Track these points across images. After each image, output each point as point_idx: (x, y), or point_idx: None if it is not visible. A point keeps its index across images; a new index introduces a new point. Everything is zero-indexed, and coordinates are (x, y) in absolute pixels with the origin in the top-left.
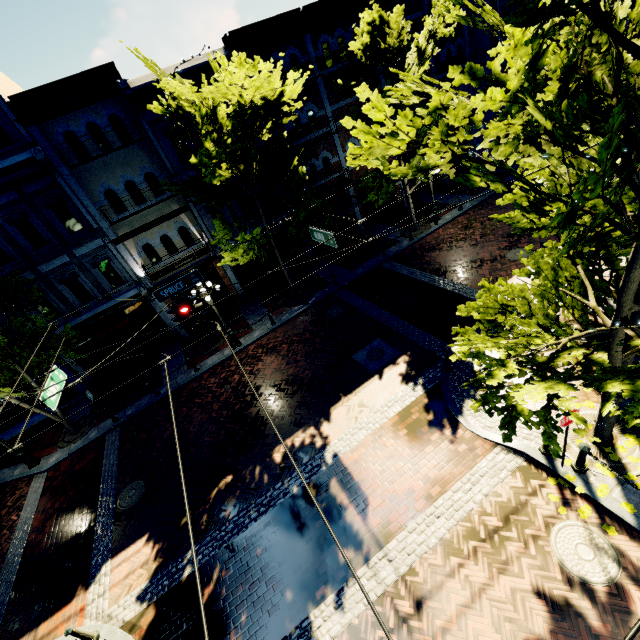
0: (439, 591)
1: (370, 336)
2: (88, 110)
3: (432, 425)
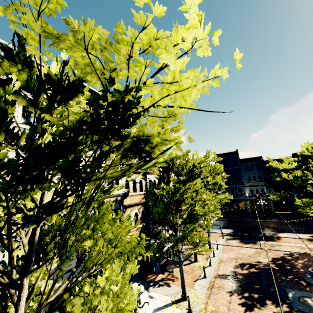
0: (285, 246)
1: (309, 230)
2: (252, 162)
3: (308, 240)
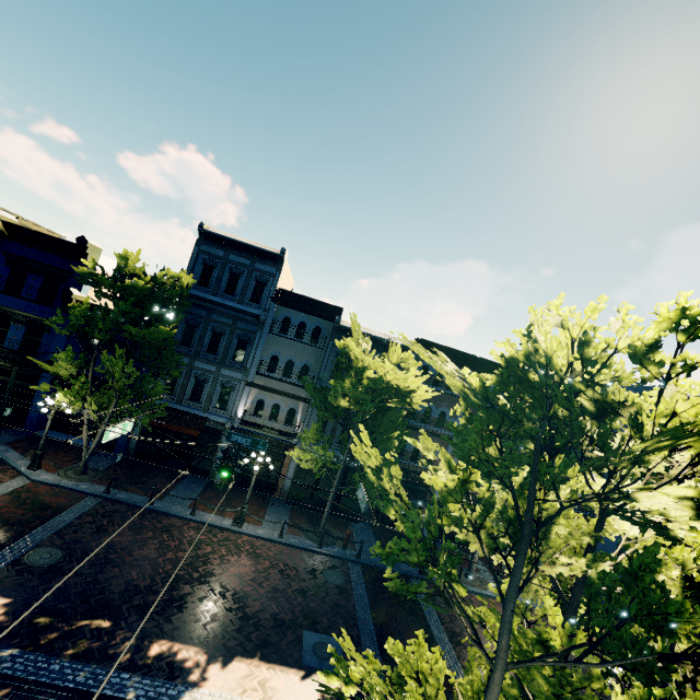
0: None
1: (337, 629)
2: (309, 316)
3: None
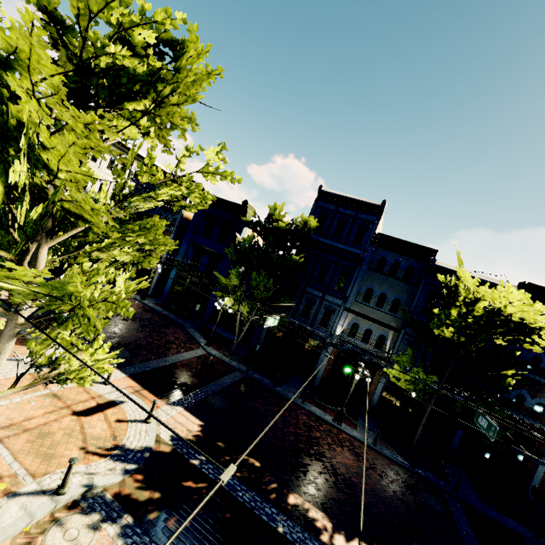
0: None
1: None
2: (403, 257)
3: None
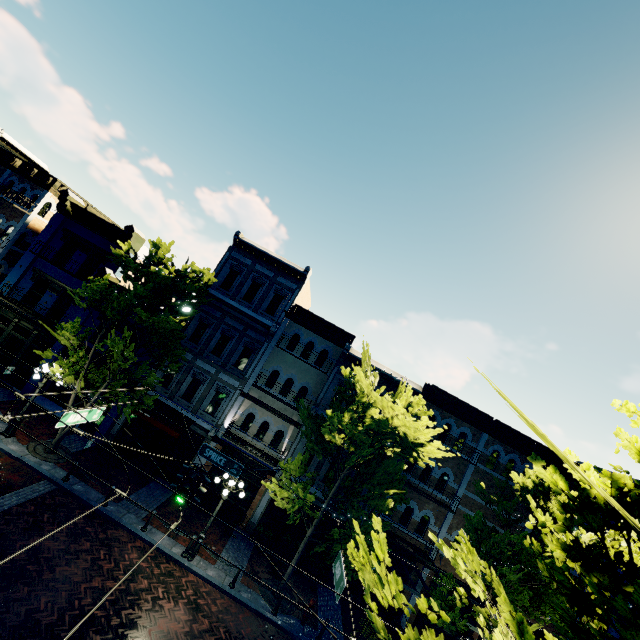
0: None
1: None
2: (319, 338)
3: None
